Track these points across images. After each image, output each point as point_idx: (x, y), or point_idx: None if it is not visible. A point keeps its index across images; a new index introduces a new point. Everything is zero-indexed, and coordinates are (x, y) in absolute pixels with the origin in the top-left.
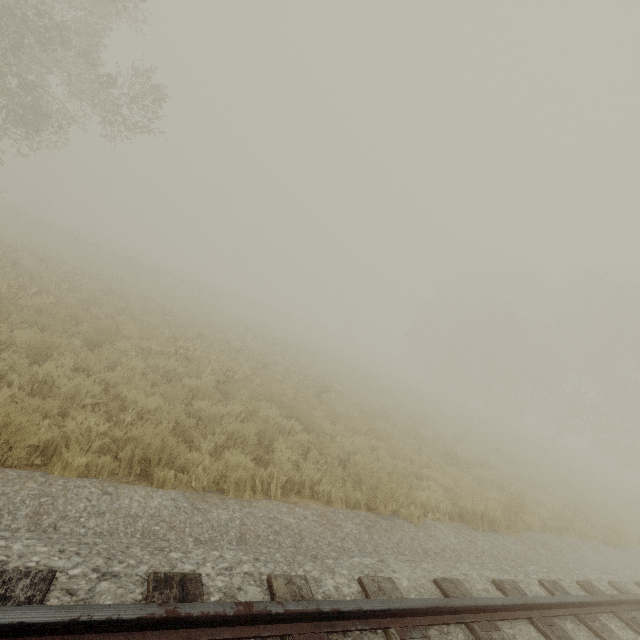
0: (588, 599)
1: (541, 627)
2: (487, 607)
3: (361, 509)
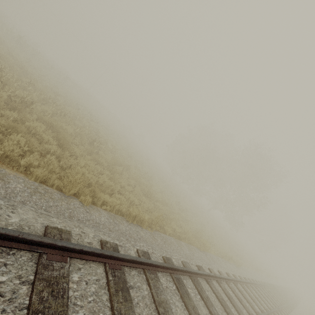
0: (155, 263)
1: (107, 268)
2: (65, 247)
3: (55, 189)
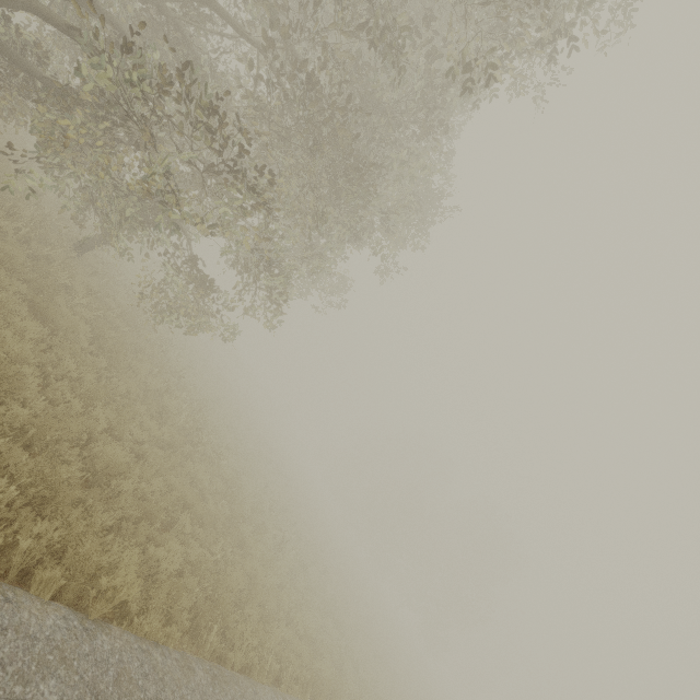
0: None
1: None
2: None
3: None
